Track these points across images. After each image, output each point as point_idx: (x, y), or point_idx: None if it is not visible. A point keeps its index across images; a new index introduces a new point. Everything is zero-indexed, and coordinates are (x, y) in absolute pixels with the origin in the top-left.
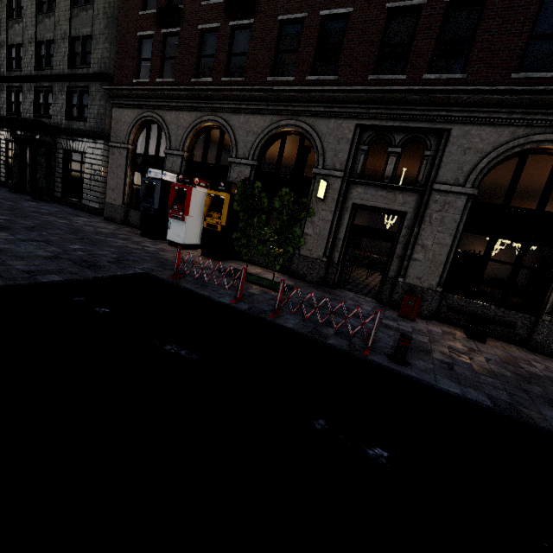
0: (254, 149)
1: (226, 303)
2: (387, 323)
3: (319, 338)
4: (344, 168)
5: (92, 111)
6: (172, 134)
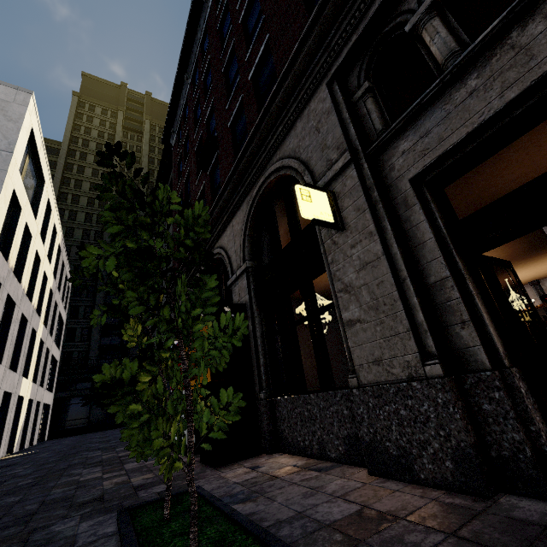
0: (242, 248)
1: None
2: None
3: None
4: (345, 147)
5: None
6: None
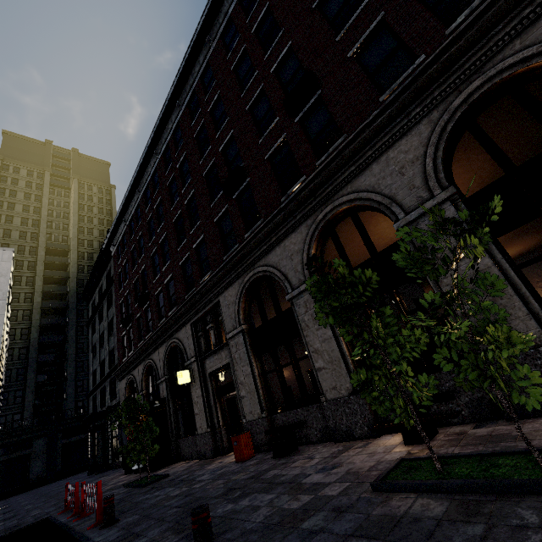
0: (163, 368)
1: (60, 522)
2: (198, 479)
3: (77, 527)
4: (195, 354)
5: (118, 389)
6: (138, 382)
